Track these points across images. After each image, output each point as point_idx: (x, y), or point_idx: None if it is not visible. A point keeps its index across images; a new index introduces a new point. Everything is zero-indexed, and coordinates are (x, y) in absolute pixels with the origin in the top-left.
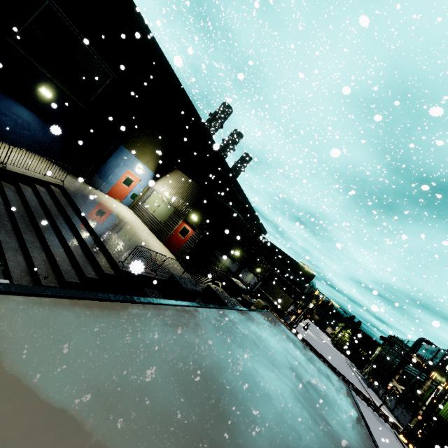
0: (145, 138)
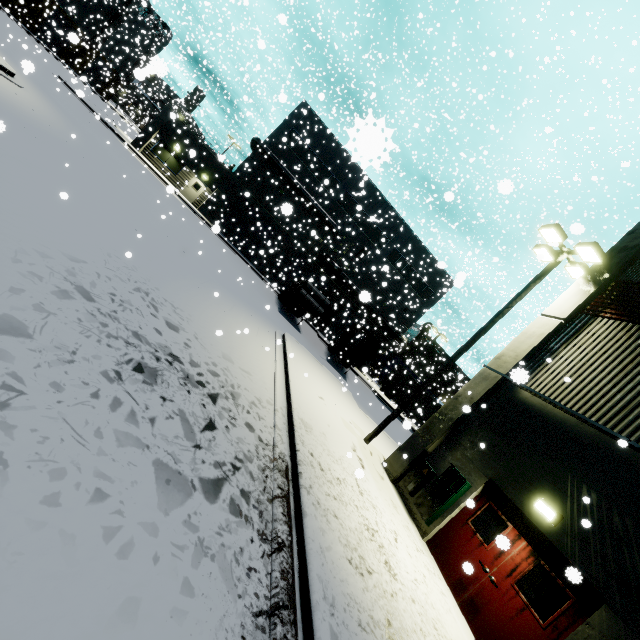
0: (447, 394)
